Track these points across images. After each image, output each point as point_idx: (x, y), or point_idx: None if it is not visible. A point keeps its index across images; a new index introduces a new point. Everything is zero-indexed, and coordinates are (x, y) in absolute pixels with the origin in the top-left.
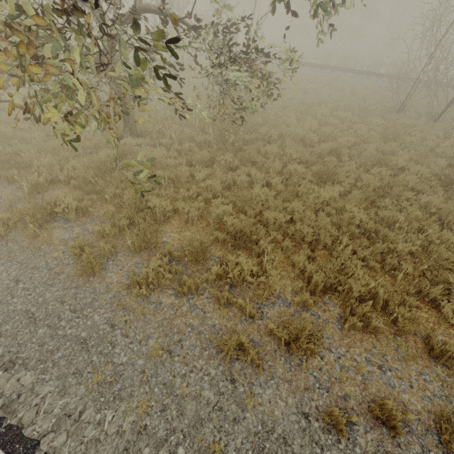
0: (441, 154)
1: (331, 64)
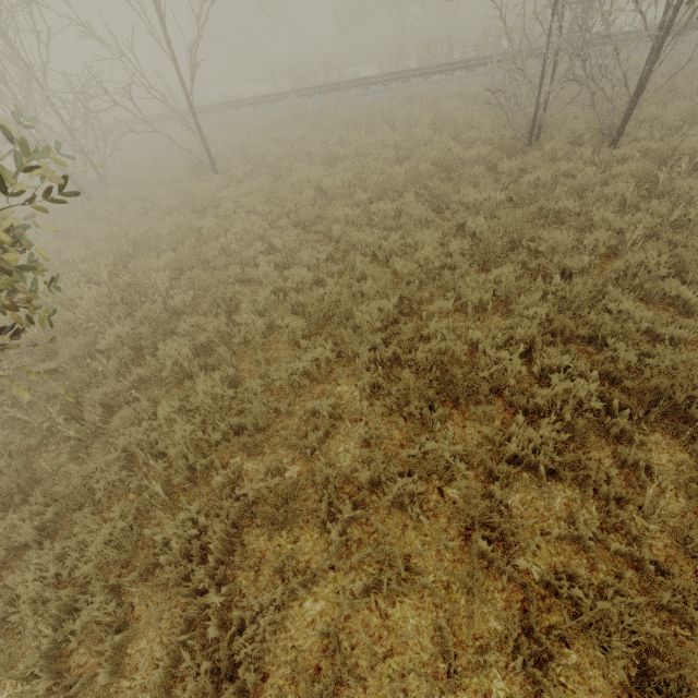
0: (634, 270)
1: (406, 66)
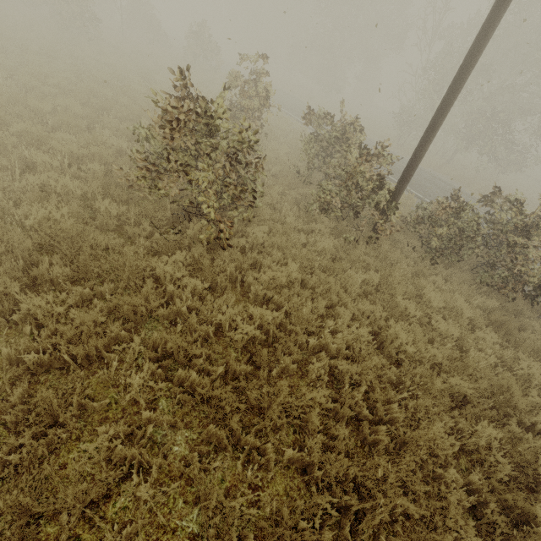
0: None
1: None
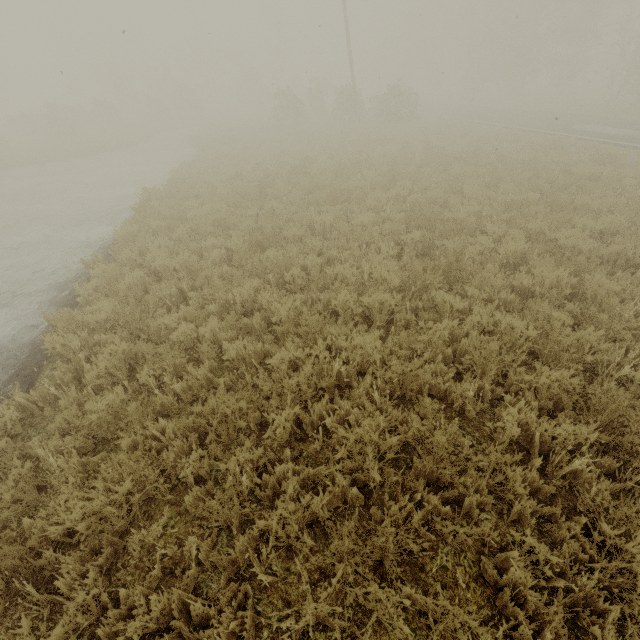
0: None
1: None
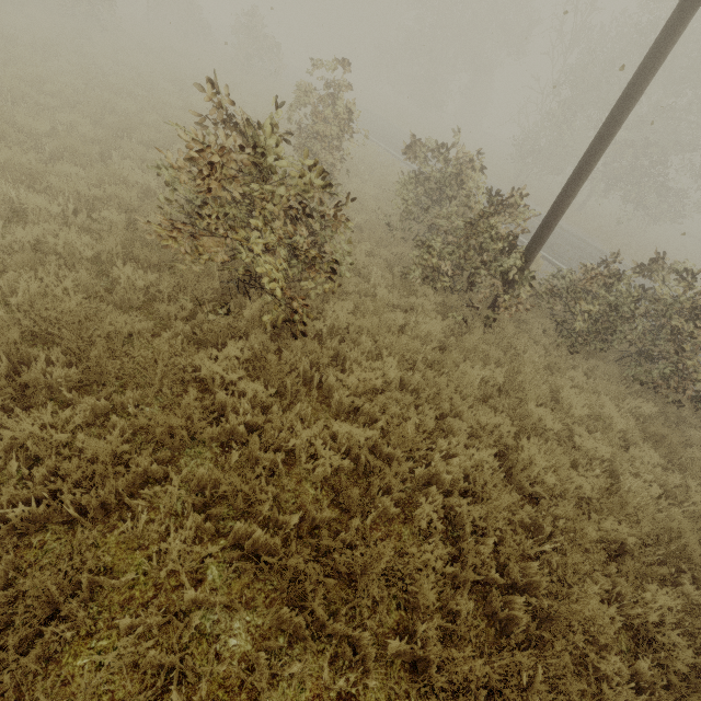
0: None
1: None
